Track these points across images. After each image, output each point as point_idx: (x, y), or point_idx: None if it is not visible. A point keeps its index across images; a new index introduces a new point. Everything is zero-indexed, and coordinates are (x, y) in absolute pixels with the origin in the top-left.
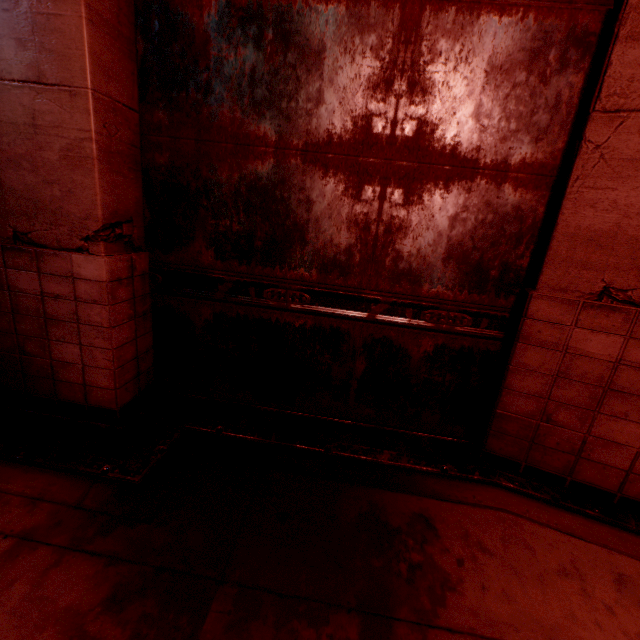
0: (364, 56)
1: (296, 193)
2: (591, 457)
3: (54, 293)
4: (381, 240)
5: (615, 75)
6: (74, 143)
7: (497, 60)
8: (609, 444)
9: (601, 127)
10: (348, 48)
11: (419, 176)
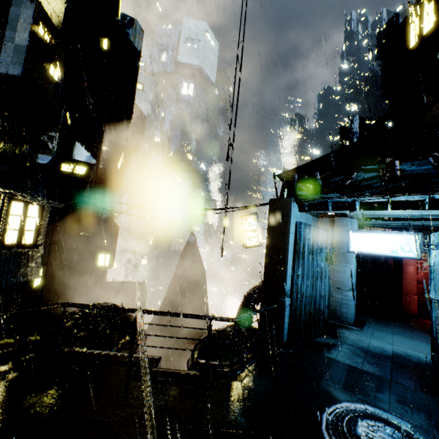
0: None
1: (427, 287)
2: None
3: (410, 300)
4: None
5: None
6: (414, 285)
7: None
8: None
9: None
10: None
11: None
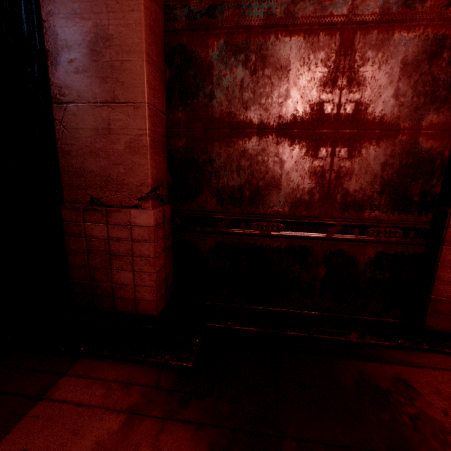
0: (316, 66)
1: (272, 157)
2: None
3: (116, 237)
4: (333, 183)
5: None
6: (135, 138)
7: (407, 60)
8: None
9: None
10: (305, 62)
11: (358, 138)
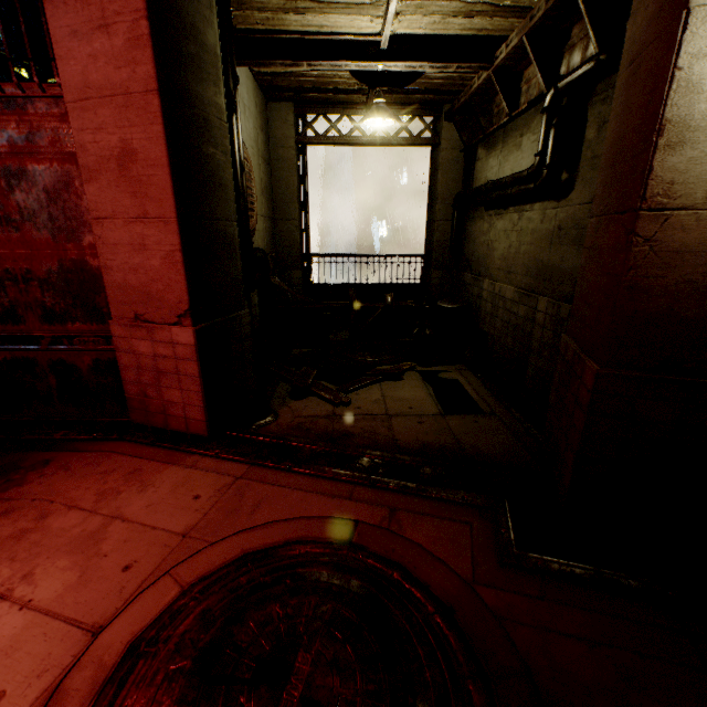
0: None
1: None
2: (171, 414)
3: None
4: (30, 298)
5: (91, 200)
6: None
7: (49, 189)
8: (173, 404)
9: (97, 227)
10: None
11: (36, 258)
